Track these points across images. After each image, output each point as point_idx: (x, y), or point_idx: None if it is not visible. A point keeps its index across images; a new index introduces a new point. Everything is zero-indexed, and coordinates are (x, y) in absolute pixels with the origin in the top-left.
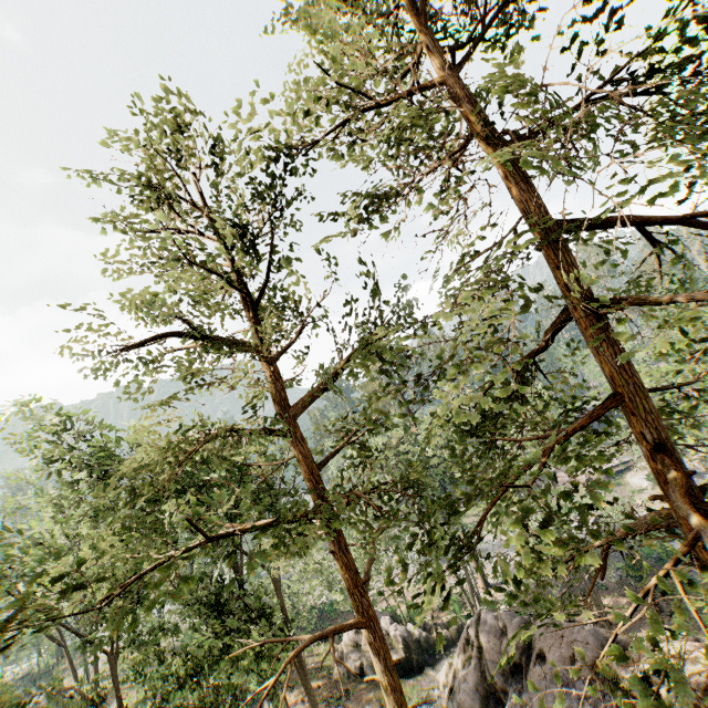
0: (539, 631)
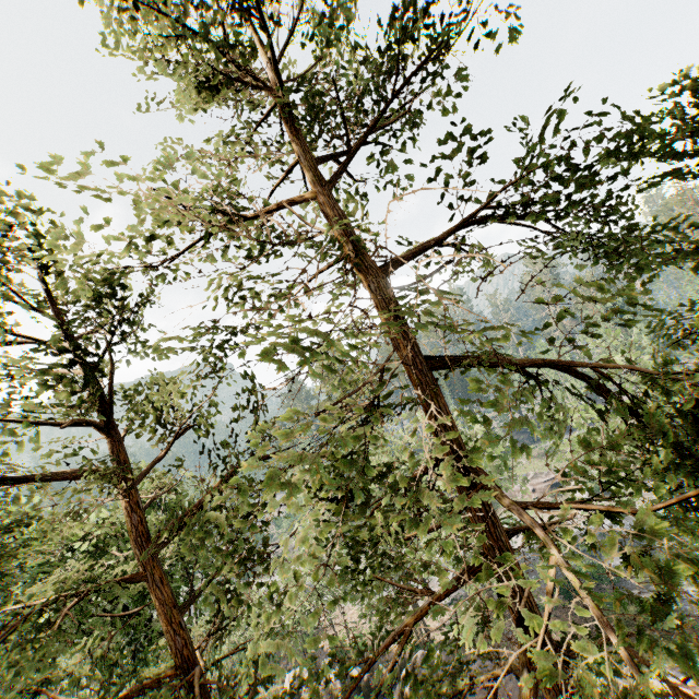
0: None
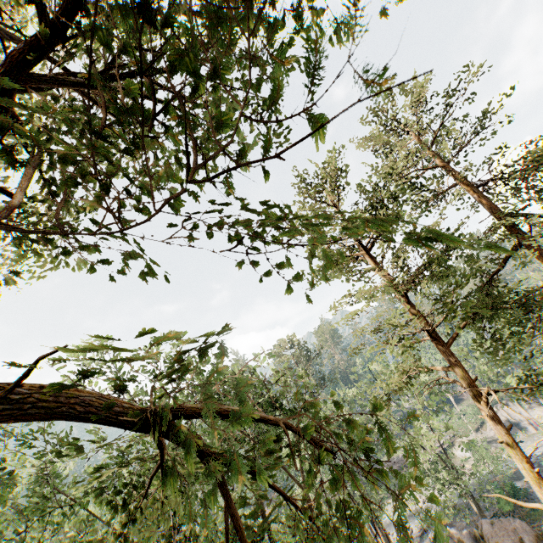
0: (488, 528)
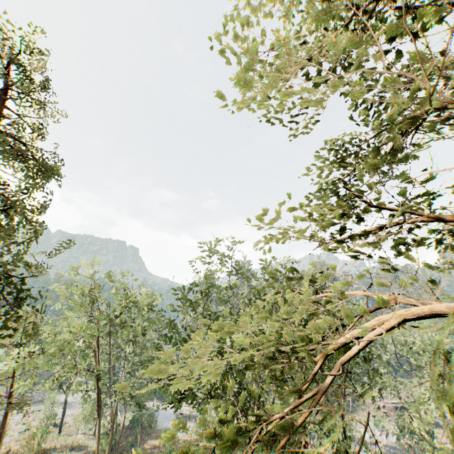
0: None
